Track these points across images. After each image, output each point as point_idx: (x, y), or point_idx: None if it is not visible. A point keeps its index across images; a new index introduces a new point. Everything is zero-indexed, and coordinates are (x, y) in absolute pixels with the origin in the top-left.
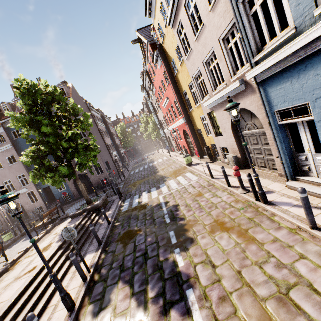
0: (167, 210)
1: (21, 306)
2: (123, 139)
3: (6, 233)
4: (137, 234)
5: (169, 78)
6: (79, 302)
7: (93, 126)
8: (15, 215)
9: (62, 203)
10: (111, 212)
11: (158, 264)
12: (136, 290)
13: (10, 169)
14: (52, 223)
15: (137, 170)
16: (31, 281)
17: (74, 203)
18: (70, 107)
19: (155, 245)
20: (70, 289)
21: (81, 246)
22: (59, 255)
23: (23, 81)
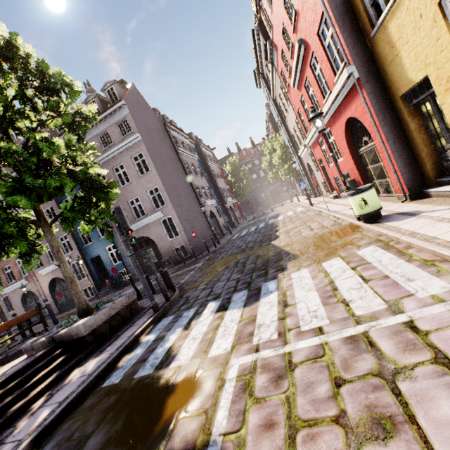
0: None
1: None
2: (234, 183)
3: None
4: None
5: None
6: None
7: (167, 155)
8: None
9: (118, 284)
10: (90, 369)
11: None
12: None
13: None
14: None
15: (244, 232)
16: None
17: (129, 288)
18: (30, 70)
19: None
20: None
21: None
22: None
23: None
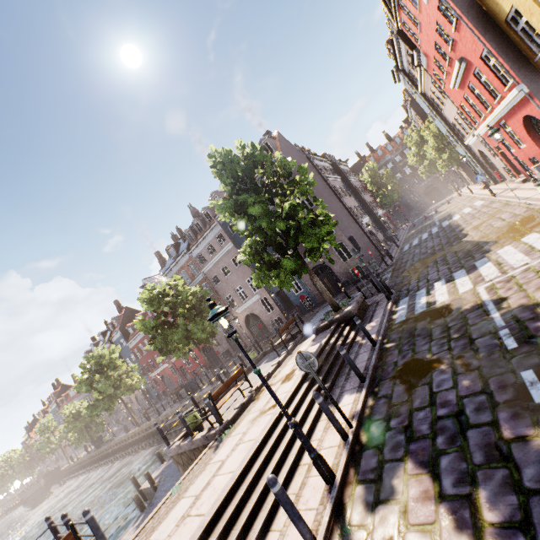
0: (504, 320)
1: (269, 453)
2: (377, 192)
3: (249, 351)
4: (433, 369)
5: (456, 8)
6: (341, 473)
7: (320, 185)
8: (230, 336)
9: (303, 311)
10: (375, 324)
11: (497, 446)
12: (446, 489)
13: (237, 274)
14: (293, 340)
15: (414, 241)
16: (275, 420)
17: (319, 310)
18: (277, 166)
19: (483, 398)
20: (326, 447)
21: (333, 378)
22: (305, 389)
23: (215, 153)
